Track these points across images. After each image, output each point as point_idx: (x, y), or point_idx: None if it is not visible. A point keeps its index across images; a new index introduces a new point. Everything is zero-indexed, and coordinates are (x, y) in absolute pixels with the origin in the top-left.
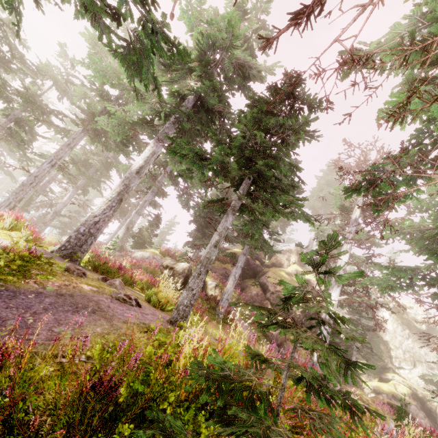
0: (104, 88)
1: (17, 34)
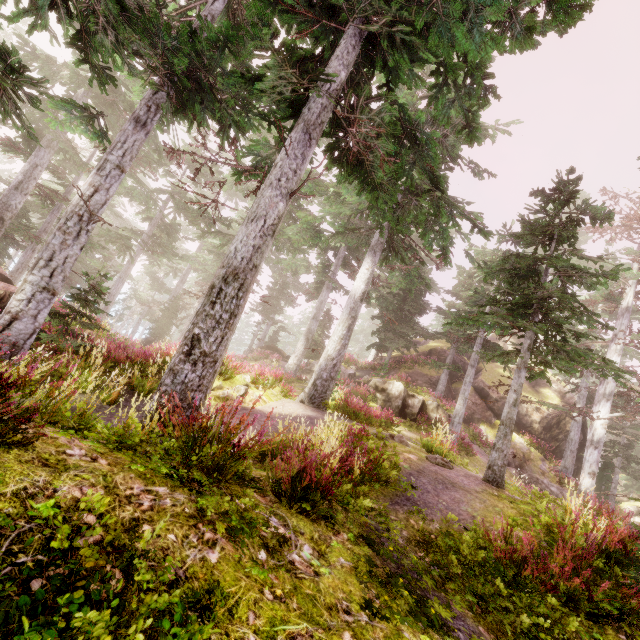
0: None
1: None
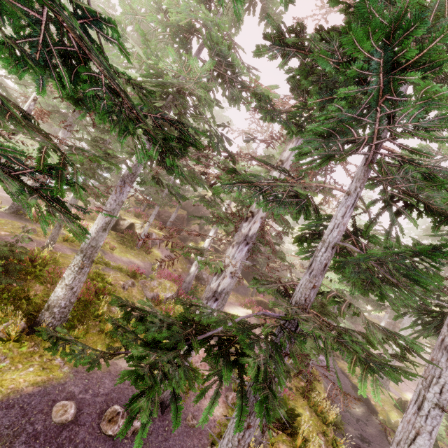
0: None
1: None
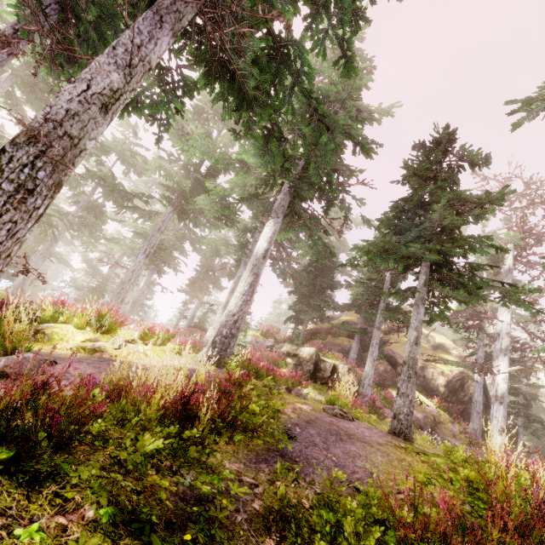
0: (191, 160)
1: (156, 142)
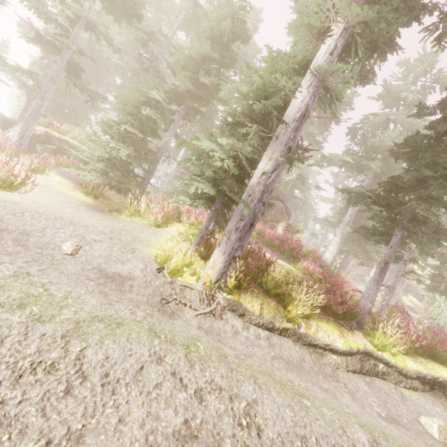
0: None
1: None
